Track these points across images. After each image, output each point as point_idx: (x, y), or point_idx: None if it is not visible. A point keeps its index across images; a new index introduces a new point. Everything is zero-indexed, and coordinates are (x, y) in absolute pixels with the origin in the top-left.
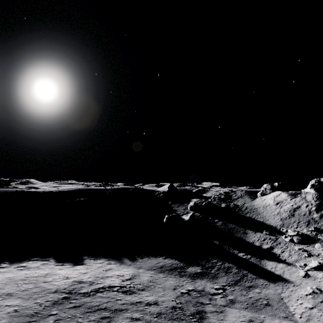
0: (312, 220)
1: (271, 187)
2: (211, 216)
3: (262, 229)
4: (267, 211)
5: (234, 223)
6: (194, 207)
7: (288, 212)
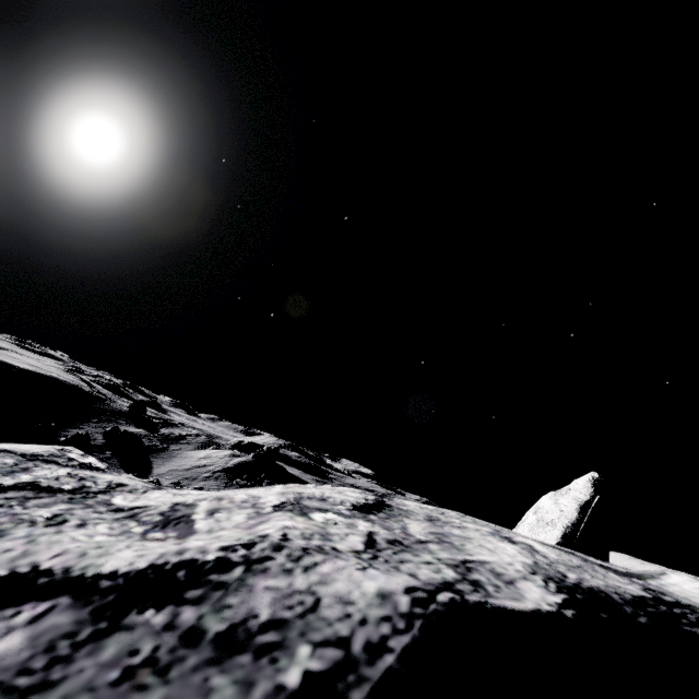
0: (195, 477)
1: (235, 444)
2: (112, 448)
3: (137, 472)
4: (178, 461)
5: (122, 460)
6: (109, 433)
7: (192, 466)
